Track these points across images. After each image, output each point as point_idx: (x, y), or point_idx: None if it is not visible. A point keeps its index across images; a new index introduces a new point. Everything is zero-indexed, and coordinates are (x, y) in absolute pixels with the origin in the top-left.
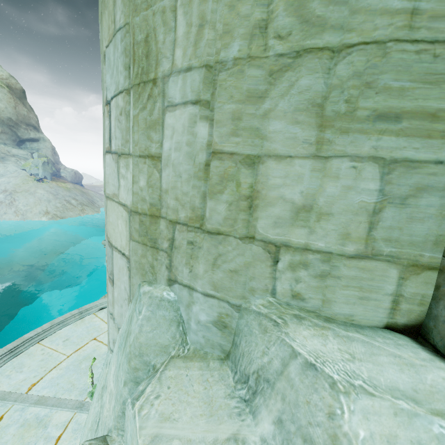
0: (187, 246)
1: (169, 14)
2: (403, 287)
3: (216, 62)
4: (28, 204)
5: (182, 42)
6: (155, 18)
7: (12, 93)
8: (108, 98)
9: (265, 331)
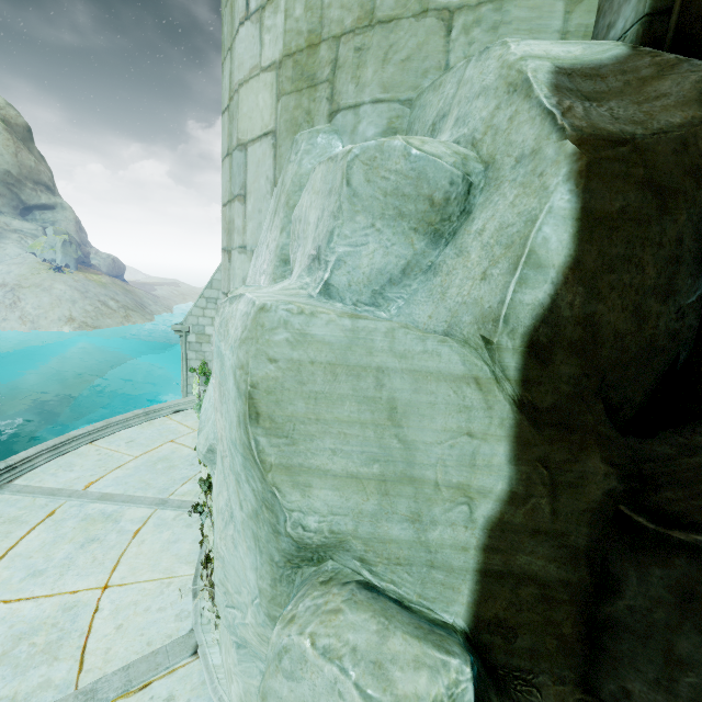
0: (354, 55)
1: None
2: (569, 23)
3: None
4: (40, 305)
5: None
6: None
7: (10, 132)
8: None
9: (440, 85)
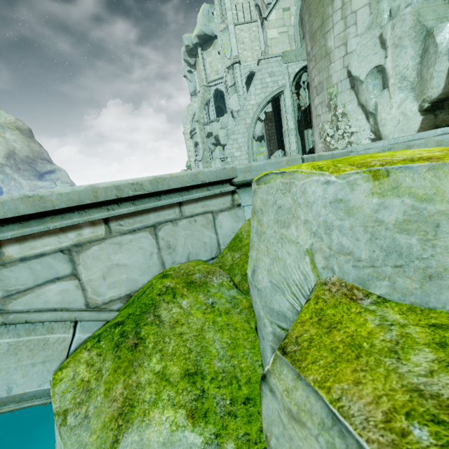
0: None
1: None
2: None
3: None
4: None
5: None
6: None
7: (22, 134)
8: None
9: None
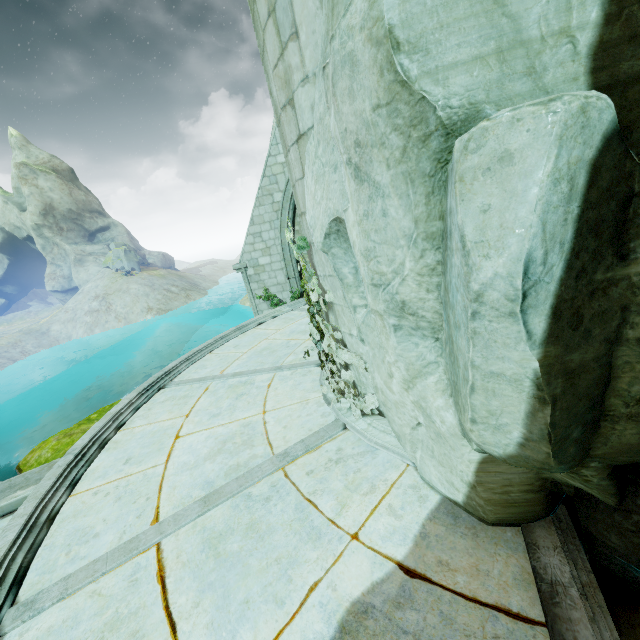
0: None
1: None
2: None
3: None
4: (126, 304)
5: None
6: None
7: (61, 177)
8: None
9: None
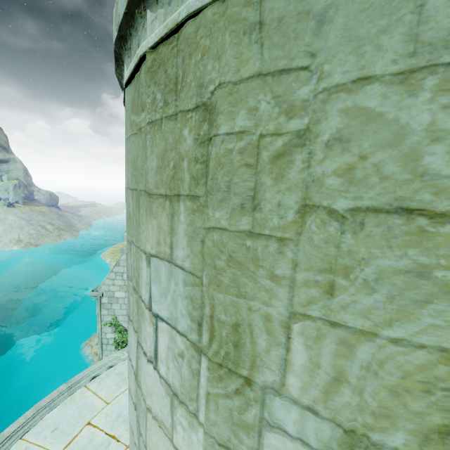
0: None
1: (277, 327)
2: None
3: (363, 434)
4: None
5: (300, 372)
6: (252, 314)
7: None
8: (153, 309)
9: None
